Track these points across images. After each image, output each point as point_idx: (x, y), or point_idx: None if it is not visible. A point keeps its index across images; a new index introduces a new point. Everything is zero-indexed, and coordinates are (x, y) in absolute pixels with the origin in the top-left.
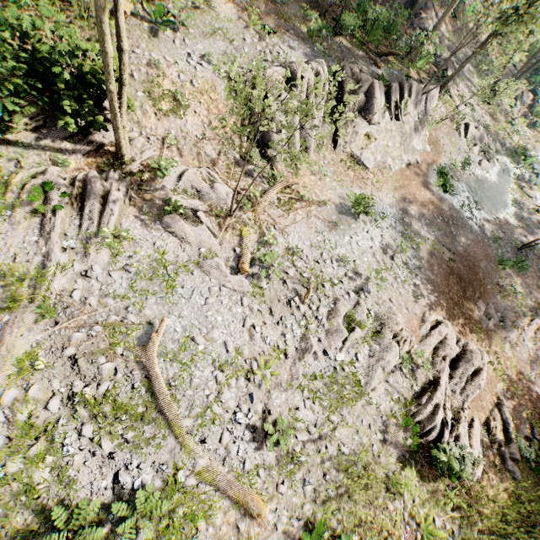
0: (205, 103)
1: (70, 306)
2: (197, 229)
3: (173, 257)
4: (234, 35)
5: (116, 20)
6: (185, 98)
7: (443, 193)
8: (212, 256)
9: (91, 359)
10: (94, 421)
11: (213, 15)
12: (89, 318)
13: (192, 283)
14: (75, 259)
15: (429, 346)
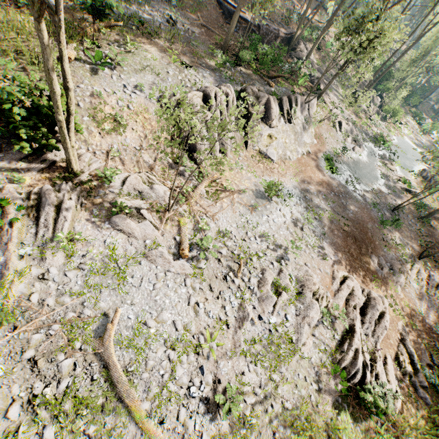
0: (140, 121)
1: (28, 309)
2: (141, 225)
3: (122, 251)
4: (160, 70)
5: (62, 67)
6: (123, 119)
7: (331, 174)
8: (156, 246)
9: (50, 358)
10: (56, 421)
11: (142, 56)
12: (47, 318)
13: (141, 272)
14: (32, 264)
15: (341, 299)
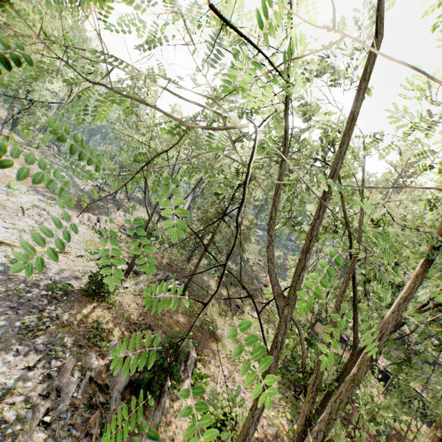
0: None
1: None
2: None
3: None
4: None
5: None
6: None
7: None
8: None
9: None
10: None
11: None
12: None
13: None
14: None
15: (86, 218)
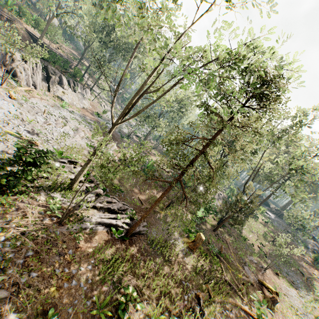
0: None
1: None
2: None
3: None
4: None
5: None
6: None
7: (99, 118)
8: None
9: None
10: None
11: None
12: None
13: None
14: None
15: (96, 139)
